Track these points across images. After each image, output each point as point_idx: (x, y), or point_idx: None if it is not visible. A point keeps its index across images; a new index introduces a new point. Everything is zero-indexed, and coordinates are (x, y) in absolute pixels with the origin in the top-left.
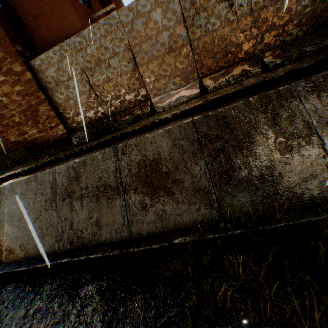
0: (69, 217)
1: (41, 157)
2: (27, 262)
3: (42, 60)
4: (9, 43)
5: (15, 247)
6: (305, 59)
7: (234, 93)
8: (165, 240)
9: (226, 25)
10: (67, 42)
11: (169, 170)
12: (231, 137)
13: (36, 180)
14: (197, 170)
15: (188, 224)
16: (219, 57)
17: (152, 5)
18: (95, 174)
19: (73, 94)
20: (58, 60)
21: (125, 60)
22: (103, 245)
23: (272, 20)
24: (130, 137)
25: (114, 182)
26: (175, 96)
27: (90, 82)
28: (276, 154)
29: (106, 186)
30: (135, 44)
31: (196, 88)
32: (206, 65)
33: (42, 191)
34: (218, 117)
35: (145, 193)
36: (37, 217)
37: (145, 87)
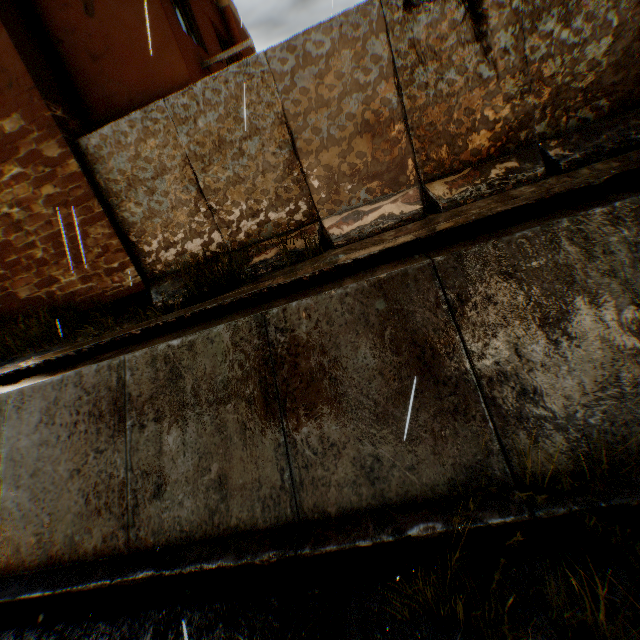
0: (154, 468)
1: (82, 332)
2: (47, 577)
3: (105, 138)
4: (39, 102)
5: (20, 538)
6: (630, 153)
7: (510, 211)
8: (385, 528)
9: (475, 86)
10: (159, 104)
11: (384, 368)
12: (520, 300)
13: (78, 383)
14: (447, 368)
15: (441, 492)
16: (460, 143)
17: (335, 44)
18: (215, 373)
19: (162, 206)
20: (138, 138)
21: (275, 144)
22: (233, 538)
23: (563, 80)
24: (290, 295)
25: (259, 391)
26: (372, 216)
27: (199, 184)
28: (621, 337)
29: (241, 399)
30: (296, 113)
31: (413, 202)
32: (434, 158)
33: (91, 408)
34: (486, 257)
35: (331, 418)
36: (77, 467)
37: (310, 197)
